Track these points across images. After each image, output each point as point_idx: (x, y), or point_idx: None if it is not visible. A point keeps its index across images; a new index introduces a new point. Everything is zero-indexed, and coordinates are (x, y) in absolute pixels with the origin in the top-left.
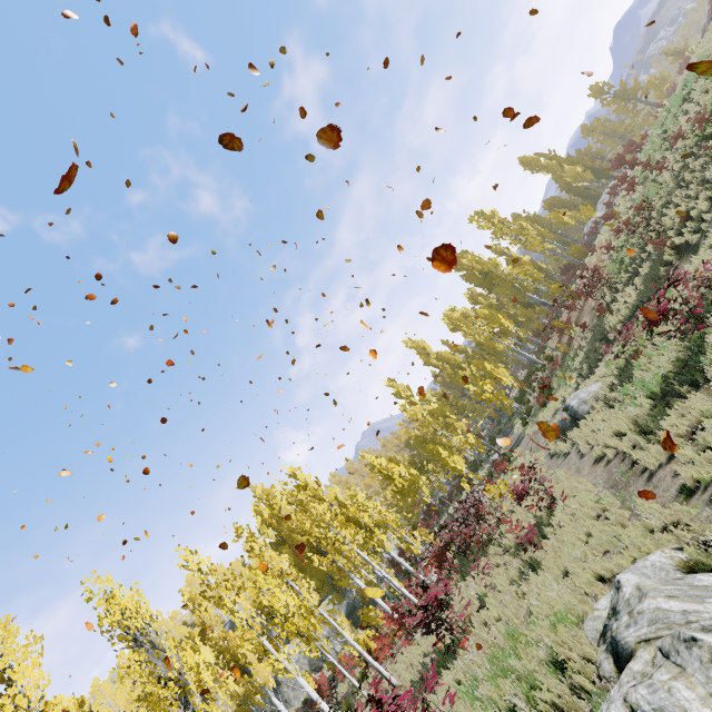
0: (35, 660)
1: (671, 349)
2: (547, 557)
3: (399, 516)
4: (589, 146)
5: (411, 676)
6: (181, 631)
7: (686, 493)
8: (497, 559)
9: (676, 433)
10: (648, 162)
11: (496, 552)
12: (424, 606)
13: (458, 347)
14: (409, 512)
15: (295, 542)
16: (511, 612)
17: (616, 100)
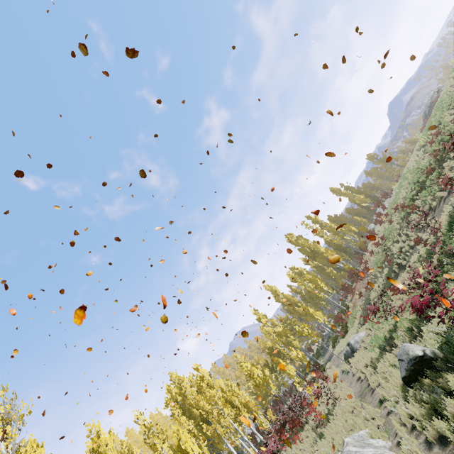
0: None
1: (389, 323)
2: (327, 432)
3: (257, 402)
4: (369, 182)
5: None
6: None
7: (381, 402)
8: (307, 433)
9: (382, 371)
10: (387, 214)
11: (308, 429)
12: None
13: (297, 290)
14: (263, 399)
15: (192, 413)
16: None
17: (381, 162)
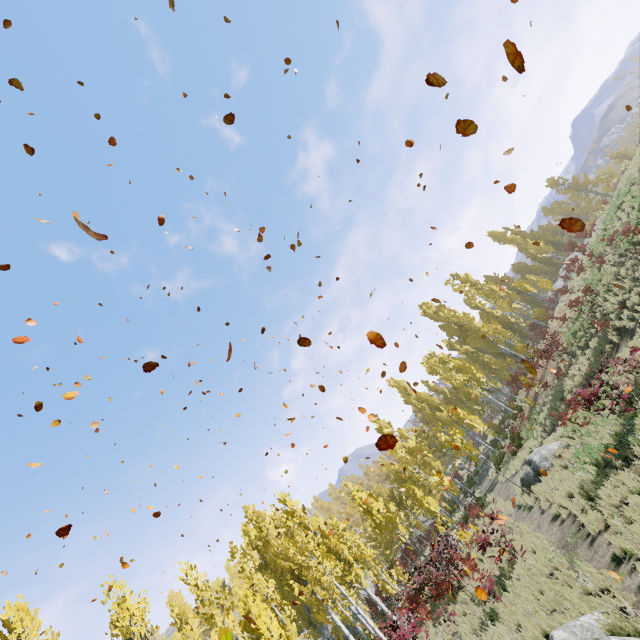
0: None
1: (612, 423)
2: (505, 610)
3: (378, 551)
4: (549, 223)
5: None
6: None
7: (617, 561)
8: (464, 607)
9: (611, 503)
10: (591, 254)
11: (464, 600)
12: None
13: (437, 388)
14: (387, 548)
15: (278, 567)
16: None
17: (570, 190)
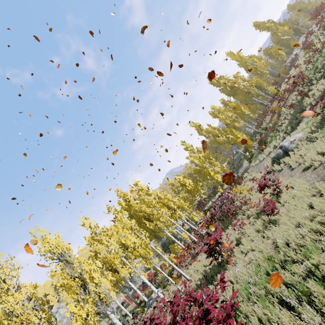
0: (11, 267)
1: None
2: (282, 218)
3: None
4: (291, 17)
5: (198, 276)
6: (89, 254)
7: None
8: (245, 221)
9: None
10: None
11: (243, 218)
12: (207, 243)
13: (215, 127)
14: (190, 204)
15: (137, 216)
16: (262, 246)
17: None
